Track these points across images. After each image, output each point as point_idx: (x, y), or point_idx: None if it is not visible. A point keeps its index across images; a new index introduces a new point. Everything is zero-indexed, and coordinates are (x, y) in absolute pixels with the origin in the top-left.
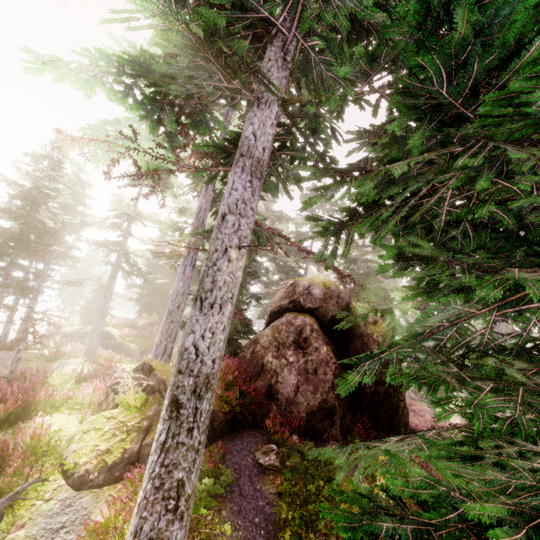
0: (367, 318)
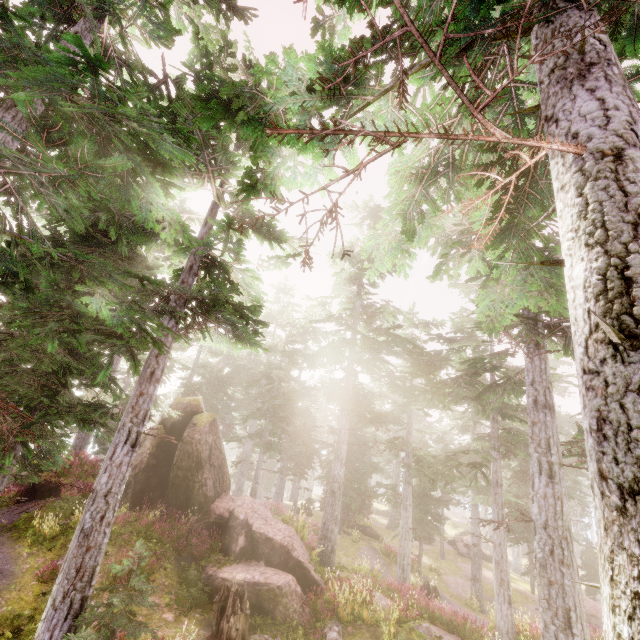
0: (194, 421)
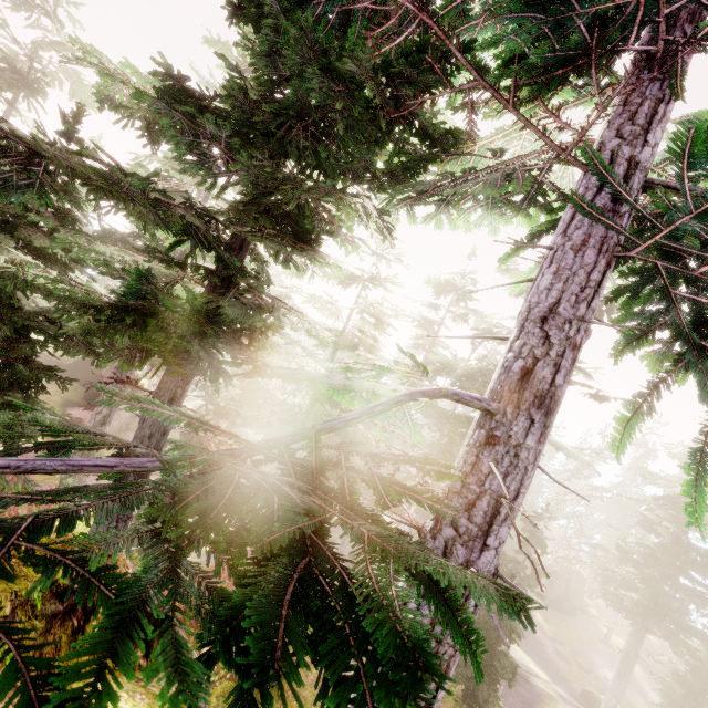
0: None
